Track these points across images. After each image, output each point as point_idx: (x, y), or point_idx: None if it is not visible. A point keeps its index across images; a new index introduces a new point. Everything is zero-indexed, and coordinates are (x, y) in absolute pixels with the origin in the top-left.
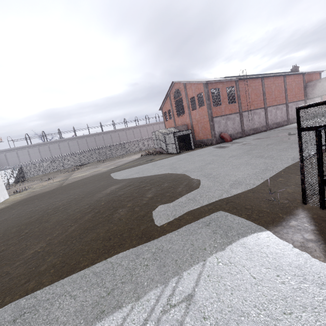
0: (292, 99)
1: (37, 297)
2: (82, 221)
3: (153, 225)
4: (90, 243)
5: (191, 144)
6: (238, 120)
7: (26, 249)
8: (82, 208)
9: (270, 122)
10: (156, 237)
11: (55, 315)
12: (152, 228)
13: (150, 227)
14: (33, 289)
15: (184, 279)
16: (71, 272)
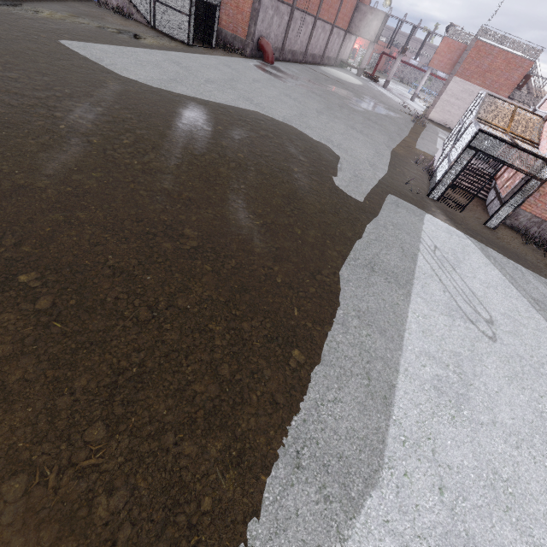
0: (340, 21)
1: (360, 258)
2: (254, 184)
3: (357, 201)
4: (320, 216)
5: (213, 34)
6: (285, 24)
7: (229, 221)
8: (208, 156)
9: (310, 50)
10: (374, 213)
11: (392, 264)
12: (361, 205)
13: (358, 204)
14: (341, 255)
15: (425, 239)
16: (350, 241)
